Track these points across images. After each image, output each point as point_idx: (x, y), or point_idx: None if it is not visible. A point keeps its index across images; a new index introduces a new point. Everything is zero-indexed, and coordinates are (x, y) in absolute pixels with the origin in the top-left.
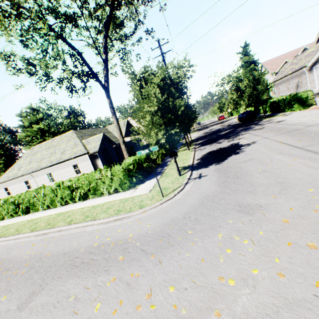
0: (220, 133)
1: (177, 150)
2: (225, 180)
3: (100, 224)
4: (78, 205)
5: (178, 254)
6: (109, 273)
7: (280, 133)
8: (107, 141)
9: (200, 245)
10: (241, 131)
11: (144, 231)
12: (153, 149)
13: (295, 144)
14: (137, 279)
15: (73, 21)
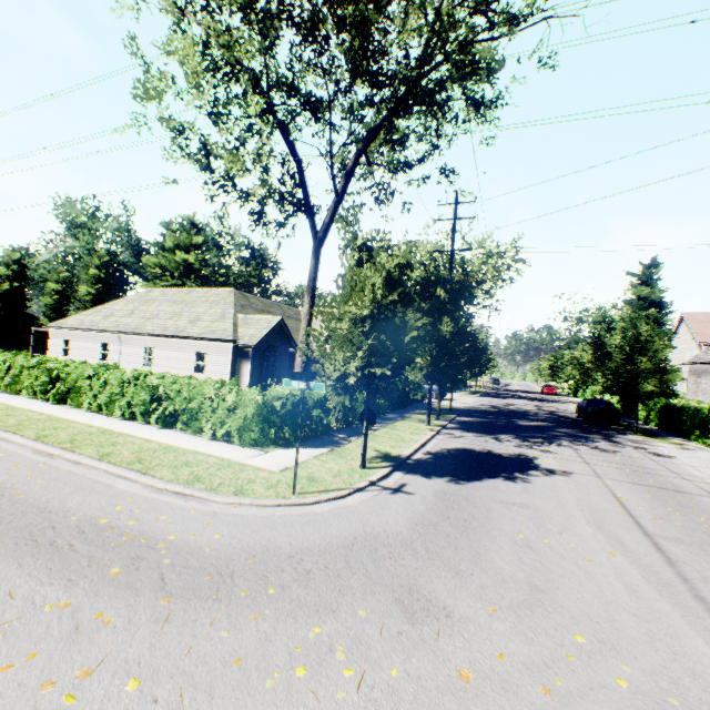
0: (517, 421)
1: (408, 414)
2: (434, 522)
3: (148, 487)
4: (147, 431)
5: (210, 624)
6: (70, 589)
7: (637, 480)
8: (282, 336)
9: (263, 629)
10: (564, 437)
11: (201, 542)
12: (316, 387)
13: (646, 520)
14: (99, 629)
15: (315, 110)
